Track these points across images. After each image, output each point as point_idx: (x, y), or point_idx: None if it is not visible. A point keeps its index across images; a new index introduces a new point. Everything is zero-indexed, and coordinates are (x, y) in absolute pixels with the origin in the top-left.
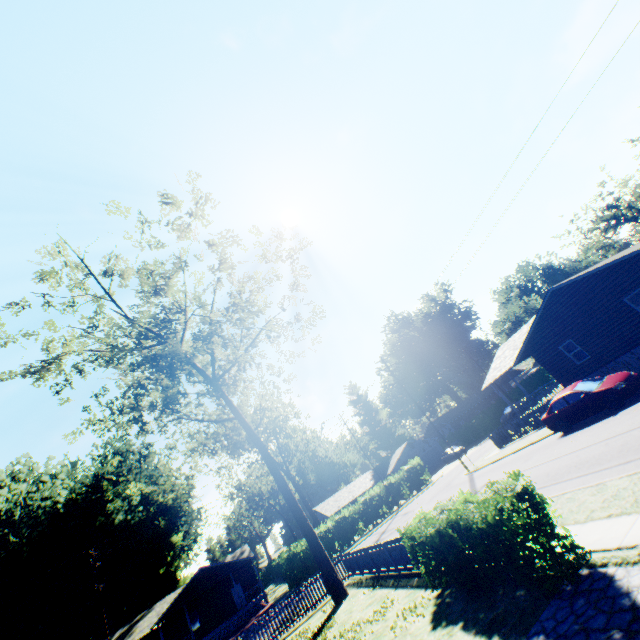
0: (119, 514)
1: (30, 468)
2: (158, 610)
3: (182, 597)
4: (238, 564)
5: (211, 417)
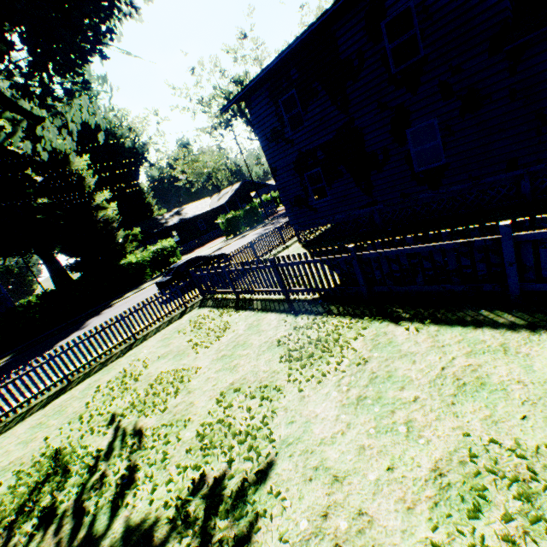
0: (127, 141)
1: None
2: (194, 208)
3: (235, 194)
4: (261, 187)
5: (237, 75)
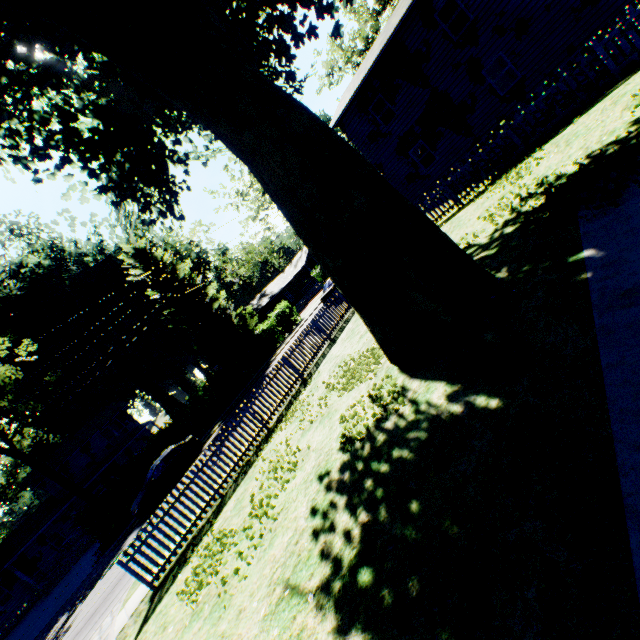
0: (192, 254)
1: (43, 245)
2: (274, 285)
3: (309, 253)
4: None
5: None
